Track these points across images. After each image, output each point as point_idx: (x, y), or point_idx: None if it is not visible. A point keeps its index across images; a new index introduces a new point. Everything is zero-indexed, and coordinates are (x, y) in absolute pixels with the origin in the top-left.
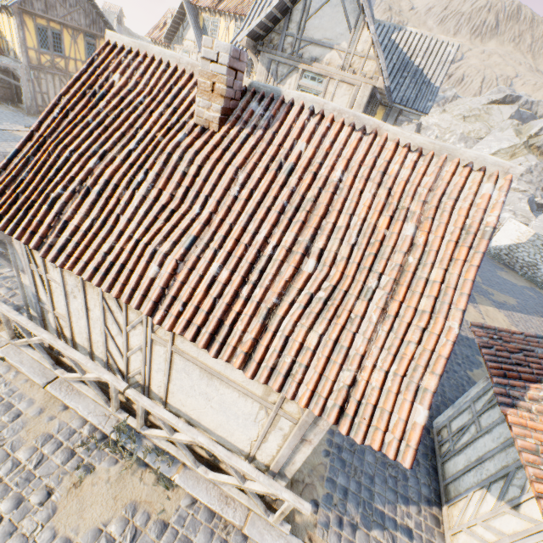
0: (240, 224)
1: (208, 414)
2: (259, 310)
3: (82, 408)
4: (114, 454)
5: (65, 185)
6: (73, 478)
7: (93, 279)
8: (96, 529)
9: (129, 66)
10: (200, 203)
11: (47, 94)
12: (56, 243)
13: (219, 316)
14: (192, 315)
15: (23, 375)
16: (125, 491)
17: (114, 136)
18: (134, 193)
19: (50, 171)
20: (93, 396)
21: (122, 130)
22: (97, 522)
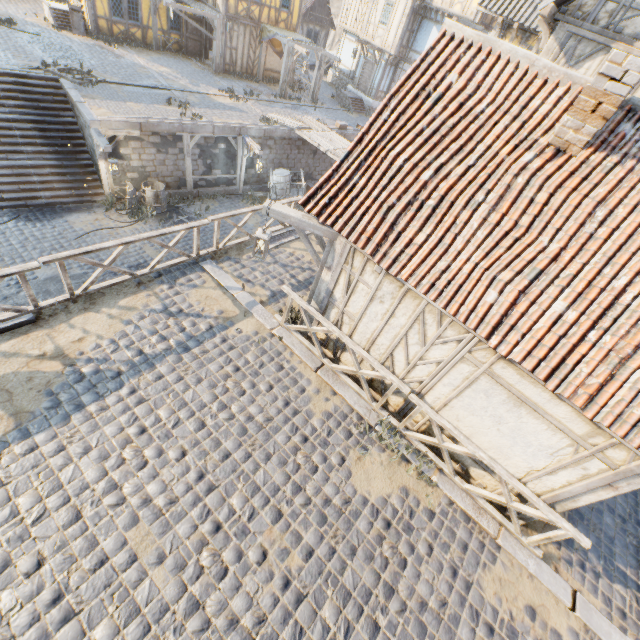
0: (595, 266)
1: (487, 435)
2: (606, 357)
3: (348, 397)
4: (380, 443)
5: (399, 196)
6: (356, 452)
7: (428, 293)
8: (382, 497)
9: (468, 65)
10: (549, 236)
11: (236, 50)
12: (388, 252)
13: (563, 355)
14: (532, 347)
15: (296, 356)
16: (396, 476)
17: (450, 147)
18: (472, 214)
19: (381, 179)
20: (357, 390)
21: (461, 142)
22: (381, 492)
